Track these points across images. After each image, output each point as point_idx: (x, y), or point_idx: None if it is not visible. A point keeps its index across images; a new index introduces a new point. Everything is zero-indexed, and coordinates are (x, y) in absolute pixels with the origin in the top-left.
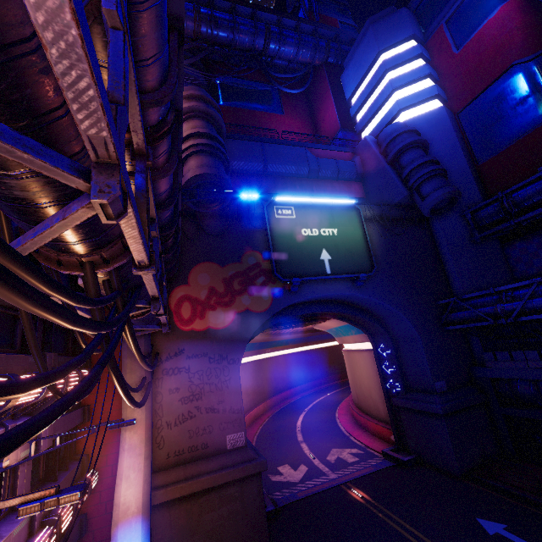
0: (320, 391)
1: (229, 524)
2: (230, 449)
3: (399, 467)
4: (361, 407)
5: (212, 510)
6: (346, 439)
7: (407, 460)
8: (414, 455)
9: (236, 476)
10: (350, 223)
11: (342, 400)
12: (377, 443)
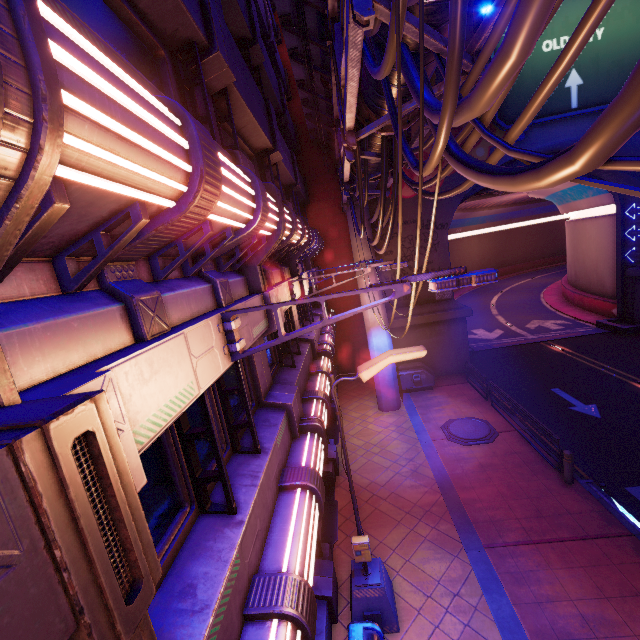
0: (521, 276)
1: (438, 348)
2: (438, 300)
3: (614, 334)
4: (577, 285)
5: (425, 338)
6: (551, 314)
7: (628, 328)
8: (639, 325)
9: (445, 318)
10: (631, 9)
11: (551, 283)
12: (591, 317)
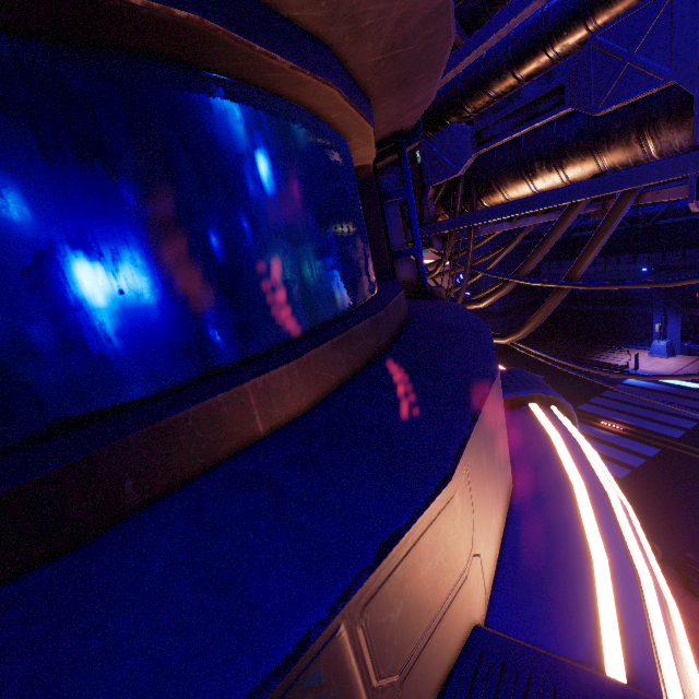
0: None
1: None
2: None
3: None
4: None
5: None
6: None
7: None
8: None
9: None
10: None
11: None
12: None
